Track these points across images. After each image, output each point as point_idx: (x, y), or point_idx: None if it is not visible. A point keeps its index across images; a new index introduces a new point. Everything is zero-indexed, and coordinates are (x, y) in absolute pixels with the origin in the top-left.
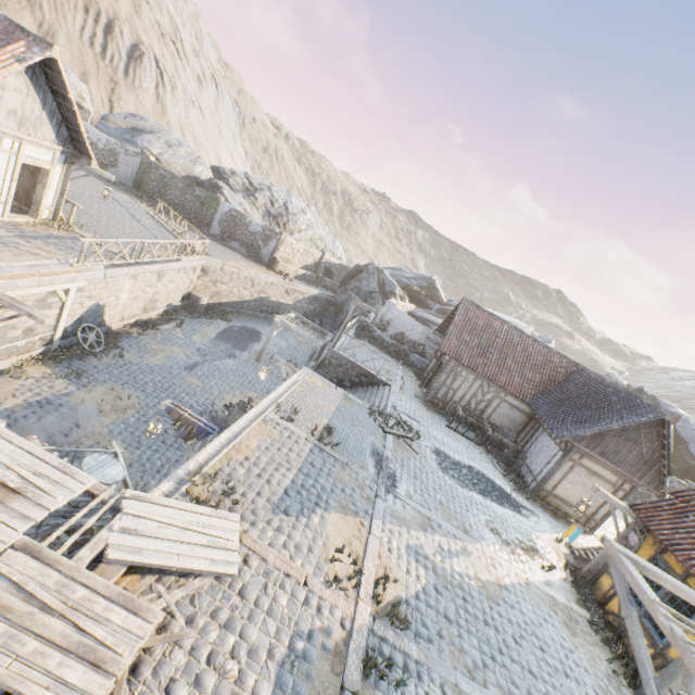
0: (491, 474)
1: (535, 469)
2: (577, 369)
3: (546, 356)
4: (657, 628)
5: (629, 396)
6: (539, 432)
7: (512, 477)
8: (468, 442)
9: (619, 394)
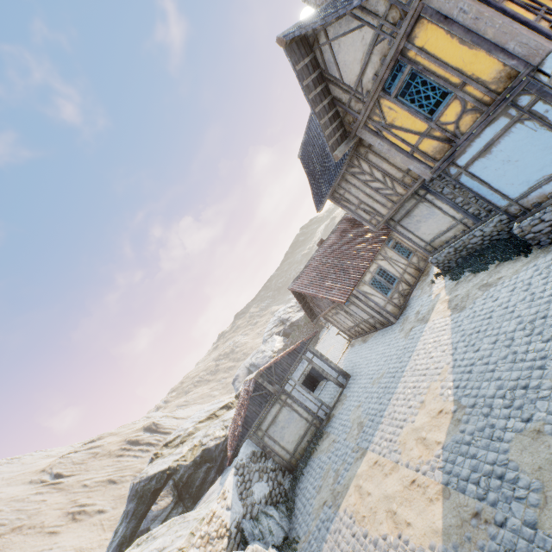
0: None
1: None
2: None
3: None
4: None
5: None
6: None
7: None
8: None
9: None
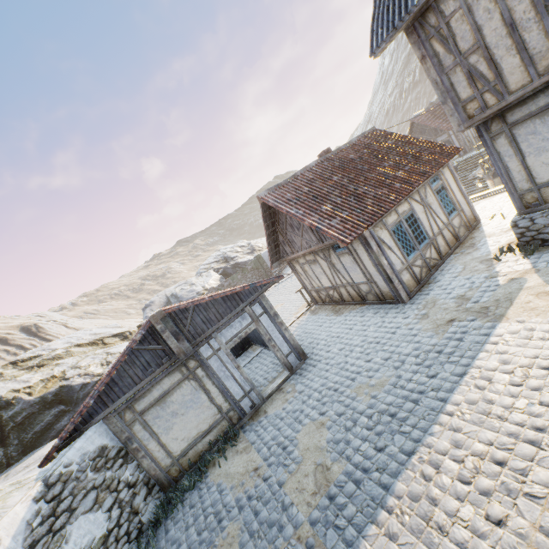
0: None
1: None
2: None
3: None
4: None
5: None
6: None
7: None
8: None
9: None
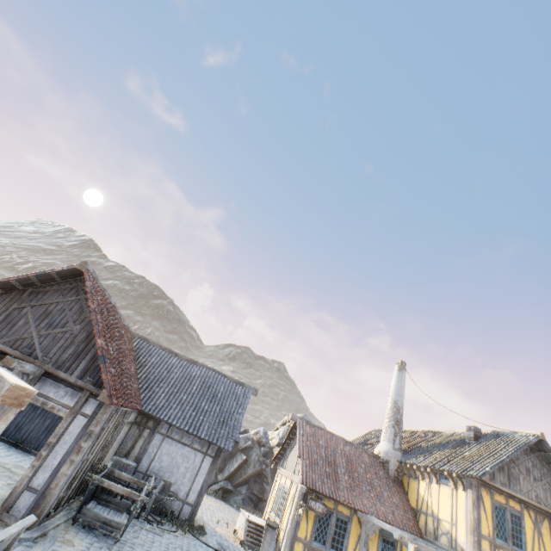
0: (193, 547)
1: (180, 490)
2: (137, 339)
3: (126, 334)
4: (338, 548)
5: (218, 376)
6: (158, 441)
7: (168, 522)
8: (135, 531)
9: (211, 375)
